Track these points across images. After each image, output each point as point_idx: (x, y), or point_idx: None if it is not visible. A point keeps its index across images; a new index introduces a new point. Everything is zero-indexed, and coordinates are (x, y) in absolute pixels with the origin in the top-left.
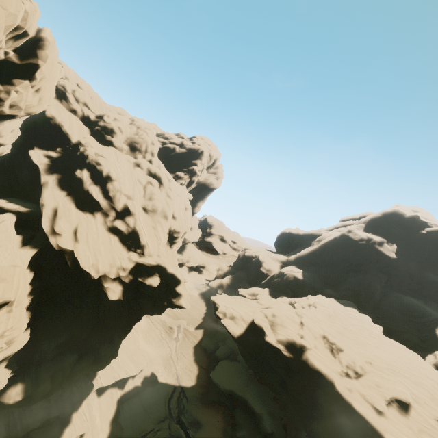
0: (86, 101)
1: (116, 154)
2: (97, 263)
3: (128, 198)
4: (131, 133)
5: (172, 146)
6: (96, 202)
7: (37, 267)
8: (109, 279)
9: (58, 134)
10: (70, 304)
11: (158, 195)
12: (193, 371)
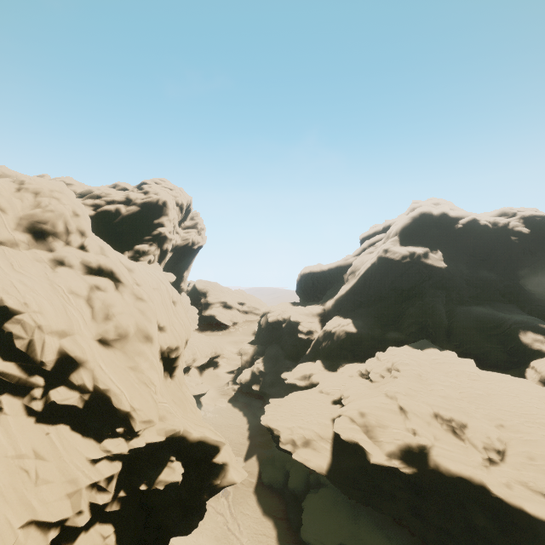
0: None
1: (5, 256)
2: (35, 519)
3: (61, 337)
4: (26, 208)
5: (112, 207)
6: None
7: None
8: (76, 532)
9: None
10: None
11: (119, 304)
12: (268, 533)
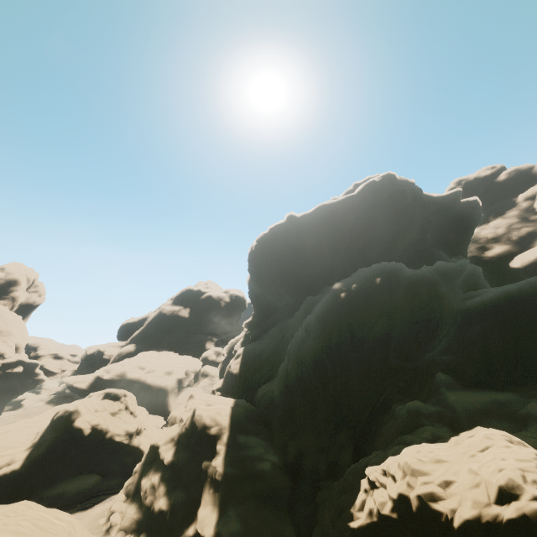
0: None
1: None
2: None
3: None
4: None
5: None
6: None
7: None
8: None
9: None
10: None
11: None
12: None
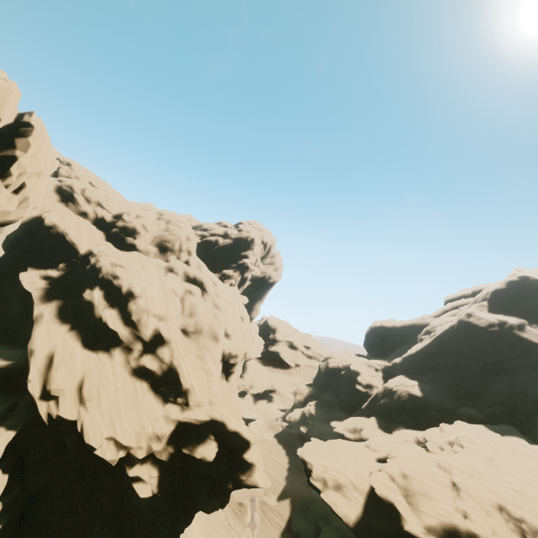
0: (100, 200)
1: (141, 260)
2: (115, 437)
3: (159, 319)
4: (160, 230)
5: (213, 238)
6: (113, 333)
7: (16, 460)
8: (135, 461)
9: (61, 246)
10: (71, 520)
11: (201, 307)
12: None
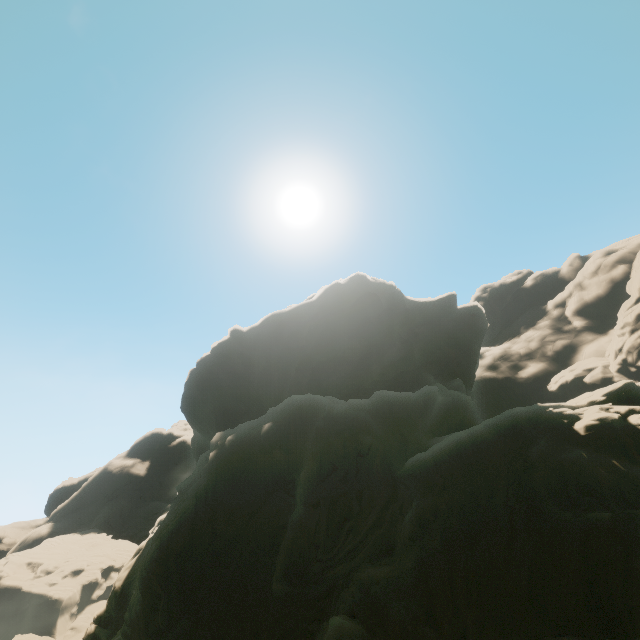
0: None
1: None
2: None
3: None
4: None
5: None
6: None
7: None
8: None
9: None
10: None
11: None
12: None
